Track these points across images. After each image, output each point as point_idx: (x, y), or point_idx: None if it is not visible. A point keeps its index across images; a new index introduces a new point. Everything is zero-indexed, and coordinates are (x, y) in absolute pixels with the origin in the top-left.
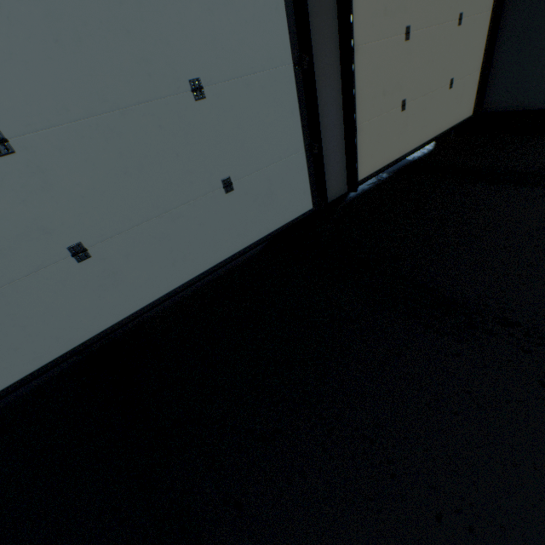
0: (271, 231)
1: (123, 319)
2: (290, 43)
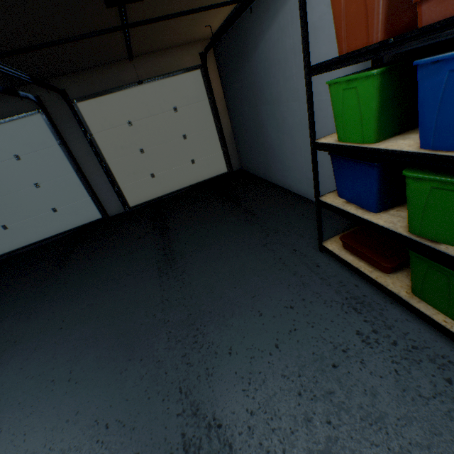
0: (80, 225)
1: (21, 247)
2: (73, 167)
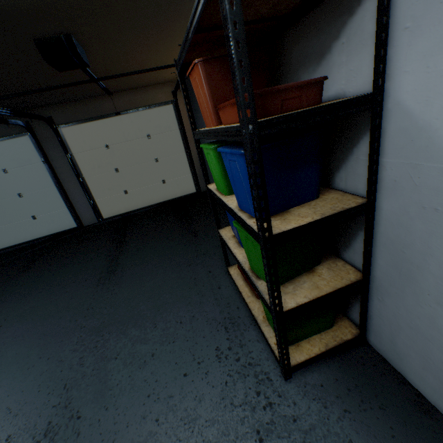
0: (57, 232)
1: (1, 249)
2: (54, 181)
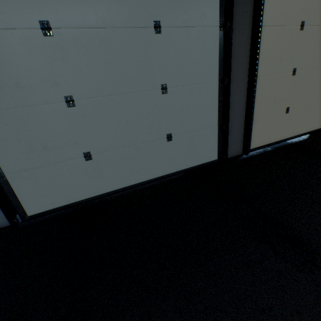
0: (189, 167)
1: (98, 195)
2: (219, 71)
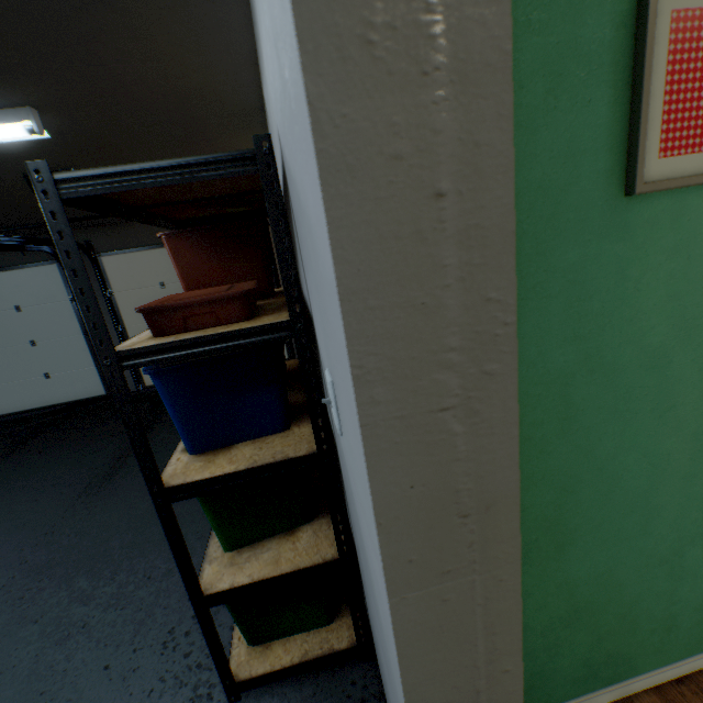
0: (76, 399)
1: None
2: (82, 327)
